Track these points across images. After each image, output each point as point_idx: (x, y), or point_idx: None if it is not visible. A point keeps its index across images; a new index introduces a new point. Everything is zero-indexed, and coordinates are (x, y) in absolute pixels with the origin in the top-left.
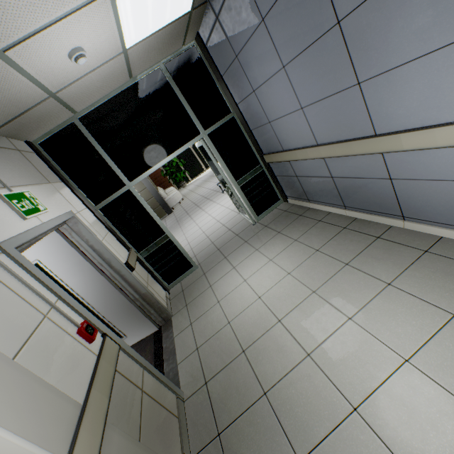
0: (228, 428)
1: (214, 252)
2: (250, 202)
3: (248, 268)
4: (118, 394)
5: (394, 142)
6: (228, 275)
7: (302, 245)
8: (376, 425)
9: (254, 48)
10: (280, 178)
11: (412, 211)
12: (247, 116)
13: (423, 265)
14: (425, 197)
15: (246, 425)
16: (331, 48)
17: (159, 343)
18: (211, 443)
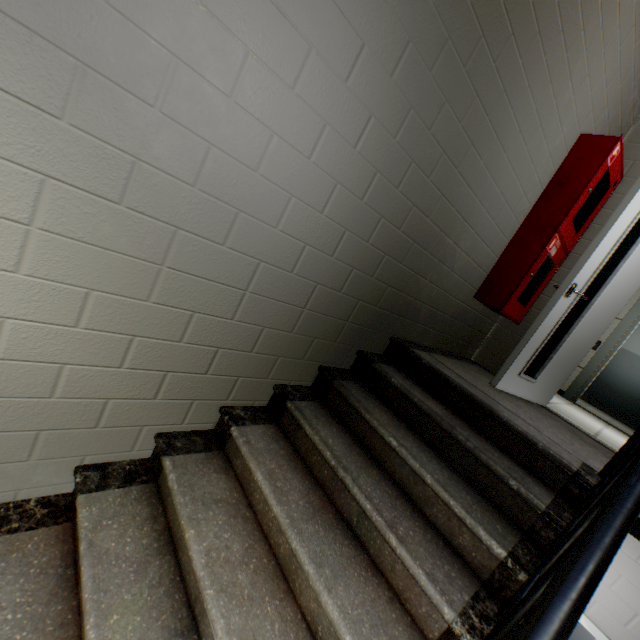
0: None
1: None
2: None
3: None
4: None
5: None
6: None
7: None
8: None
9: None
10: None
11: None
12: None
13: None
14: None
15: None
16: None
17: None
18: None
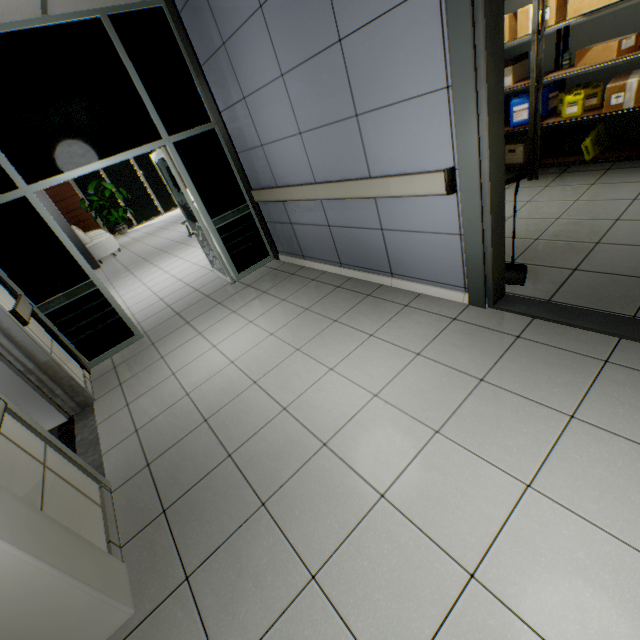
0: (179, 501)
1: (171, 318)
2: (230, 252)
3: (220, 332)
4: (5, 458)
5: (385, 186)
6: (191, 342)
7: (291, 305)
8: (342, 452)
9: (248, 40)
10: (272, 225)
11: (399, 267)
12: (233, 132)
13: (402, 317)
14: (409, 251)
15: (203, 492)
16: (333, 68)
17: (69, 437)
18: (152, 523)
